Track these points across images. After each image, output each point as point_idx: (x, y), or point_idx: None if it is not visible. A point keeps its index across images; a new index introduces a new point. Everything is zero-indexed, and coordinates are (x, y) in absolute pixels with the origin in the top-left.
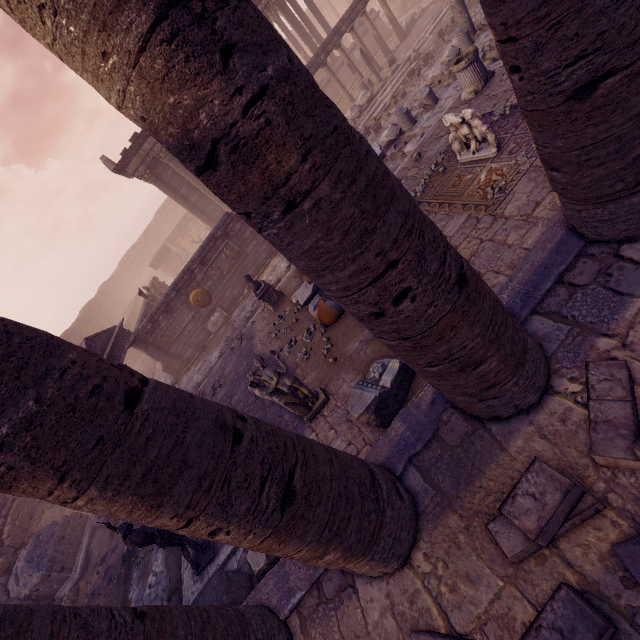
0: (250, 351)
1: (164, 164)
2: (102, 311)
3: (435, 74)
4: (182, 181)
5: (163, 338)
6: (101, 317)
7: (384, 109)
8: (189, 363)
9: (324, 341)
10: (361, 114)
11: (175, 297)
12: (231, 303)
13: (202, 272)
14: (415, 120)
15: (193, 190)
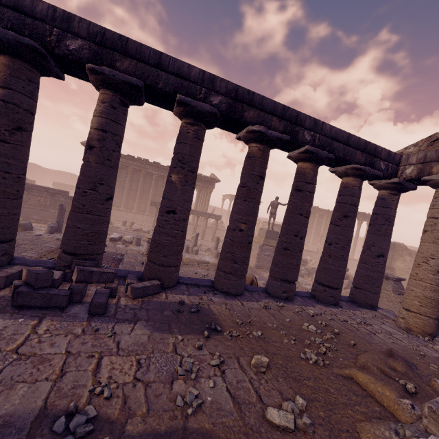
0: None
1: None
2: None
3: None
4: None
5: None
6: None
7: None
8: None
9: None
10: None
11: None
12: None
13: None
14: (139, 245)
15: None
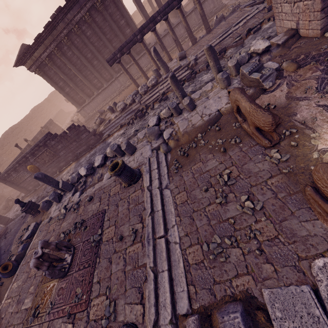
0: (17, 232)
1: (49, 66)
2: (42, 113)
3: (149, 124)
4: (60, 78)
5: (15, 180)
6: (40, 117)
7: (155, 100)
8: (31, 192)
9: (3, 281)
10: (147, 92)
11: (19, 166)
12: (52, 174)
13: (33, 158)
14: (124, 153)
15: (67, 84)
